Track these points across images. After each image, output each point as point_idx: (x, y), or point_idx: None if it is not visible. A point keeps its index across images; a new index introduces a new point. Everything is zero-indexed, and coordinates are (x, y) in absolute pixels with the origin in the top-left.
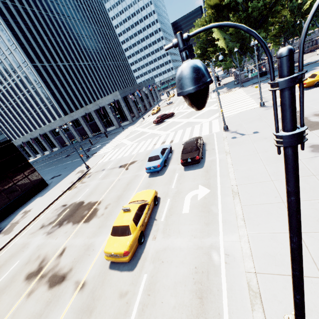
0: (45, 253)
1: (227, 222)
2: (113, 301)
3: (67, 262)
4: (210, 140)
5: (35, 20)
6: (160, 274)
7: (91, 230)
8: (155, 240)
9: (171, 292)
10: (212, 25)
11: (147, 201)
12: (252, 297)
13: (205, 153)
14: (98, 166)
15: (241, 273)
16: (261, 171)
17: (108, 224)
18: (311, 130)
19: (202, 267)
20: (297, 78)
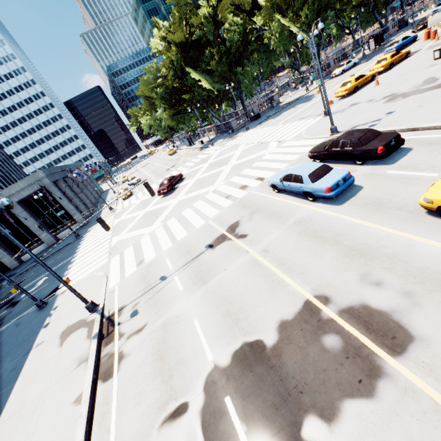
0: None
1: None
2: None
3: None
4: None
5: None
6: None
7: None
8: None
9: None
10: None
11: None
12: None
13: None
14: (126, 287)
15: None
16: None
17: None
18: None
19: None
20: None
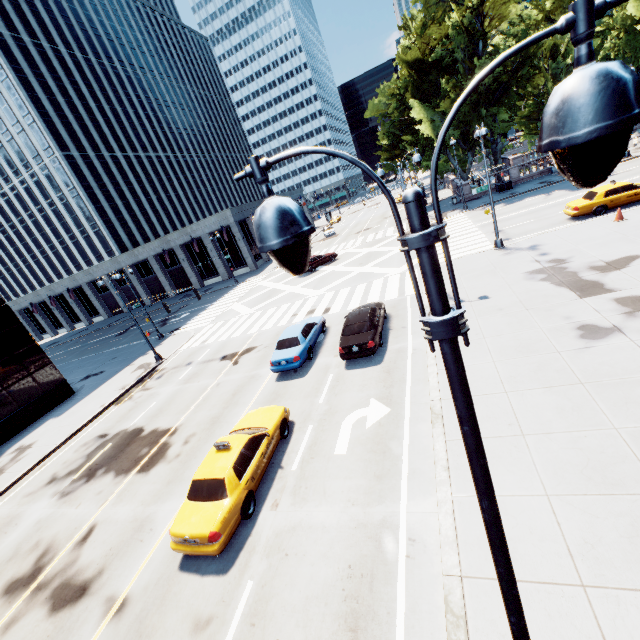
0: (50, 538)
1: (417, 473)
2: (180, 639)
3: (94, 557)
4: (399, 309)
5: (75, 72)
6: (279, 580)
7: (151, 487)
8: (277, 510)
9: (298, 618)
10: (300, 150)
11: (267, 429)
12: (451, 627)
13: (388, 336)
14: (180, 356)
15: (435, 577)
16: (487, 373)
17: (188, 476)
18: (583, 297)
19: (361, 566)
20: (431, 235)
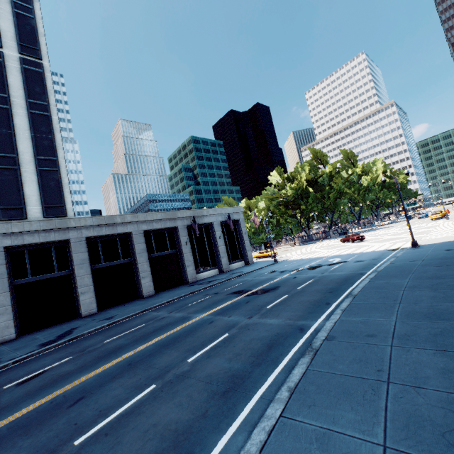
0: None
1: None
2: None
3: None
4: None
5: None
6: None
7: None
8: None
9: None
10: None
11: None
12: None
13: None
14: None
15: None
16: None
17: None
18: None
19: None
20: None
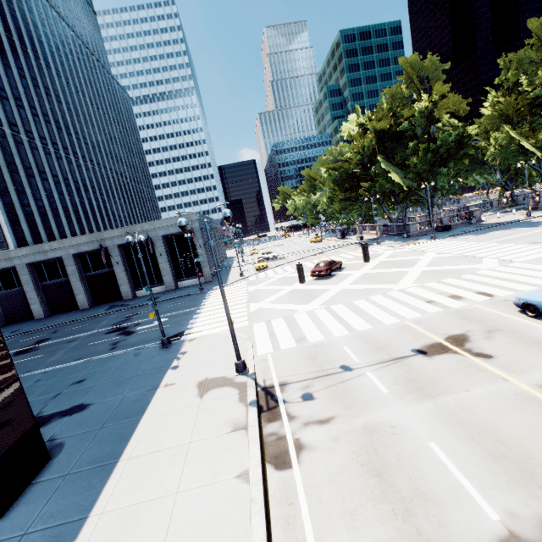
0: None
1: None
2: None
3: None
4: None
5: (9, 53)
6: None
7: None
8: None
9: None
10: None
11: None
12: None
13: None
14: (286, 361)
15: None
16: None
17: None
18: None
19: None
20: None
